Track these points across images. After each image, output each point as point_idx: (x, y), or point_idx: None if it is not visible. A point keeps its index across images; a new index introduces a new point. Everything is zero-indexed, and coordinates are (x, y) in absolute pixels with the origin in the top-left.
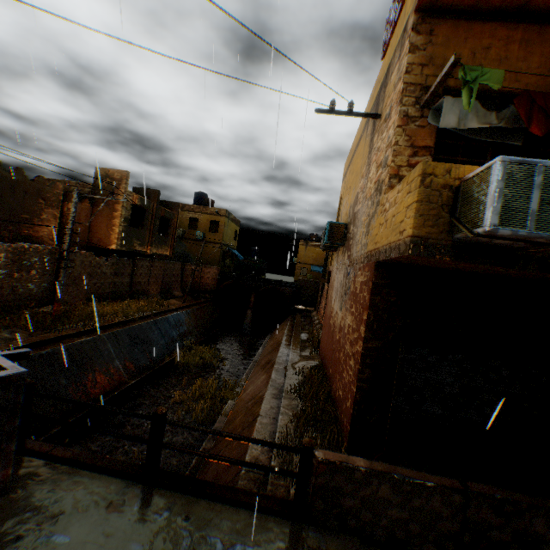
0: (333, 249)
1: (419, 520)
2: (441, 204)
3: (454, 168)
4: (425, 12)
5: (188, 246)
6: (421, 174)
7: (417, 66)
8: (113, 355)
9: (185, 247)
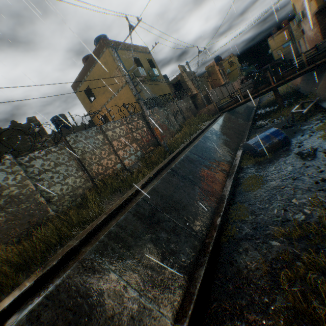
0: (299, 22)
1: None
2: (319, 1)
3: None
4: None
5: None
6: (313, 0)
7: None
8: None
9: None
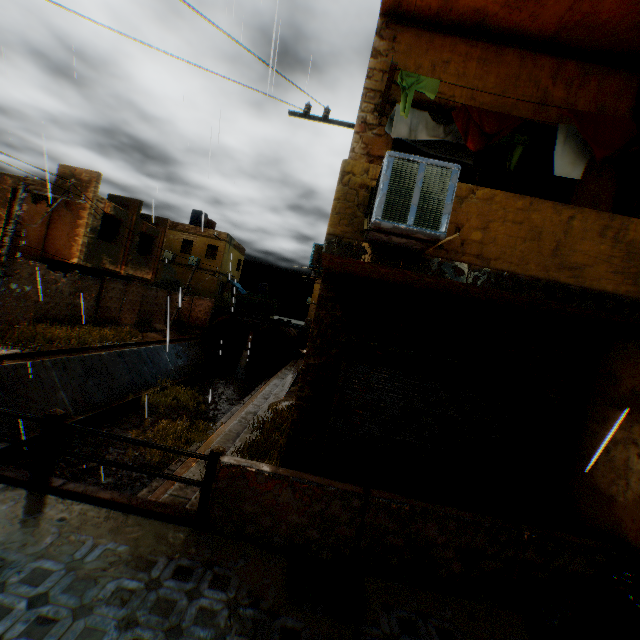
0: None
1: (318, 526)
2: (358, 204)
3: (372, 169)
4: (390, 18)
5: (179, 272)
6: (341, 171)
7: (378, 72)
8: (59, 385)
9: (175, 273)
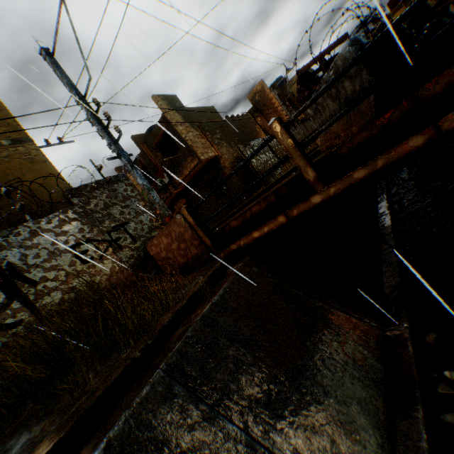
0: None
1: None
2: None
3: None
4: None
5: None
6: None
7: None
8: None
9: None
